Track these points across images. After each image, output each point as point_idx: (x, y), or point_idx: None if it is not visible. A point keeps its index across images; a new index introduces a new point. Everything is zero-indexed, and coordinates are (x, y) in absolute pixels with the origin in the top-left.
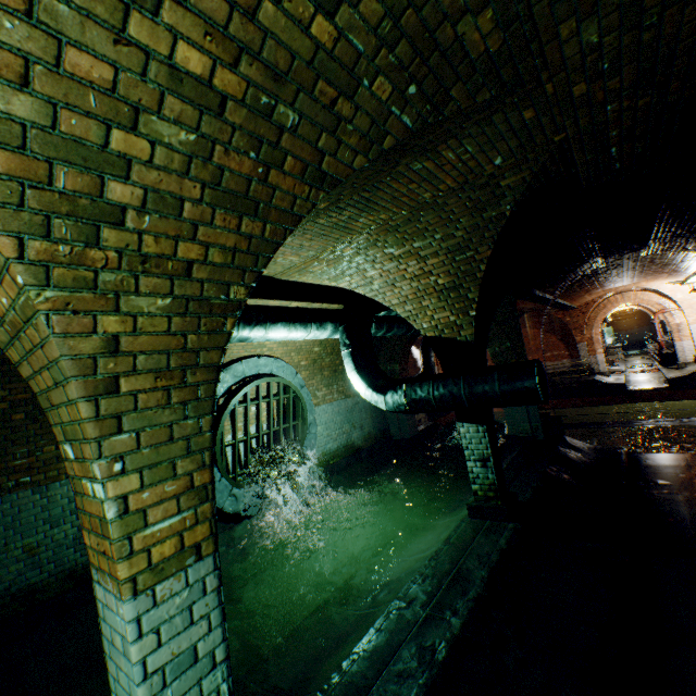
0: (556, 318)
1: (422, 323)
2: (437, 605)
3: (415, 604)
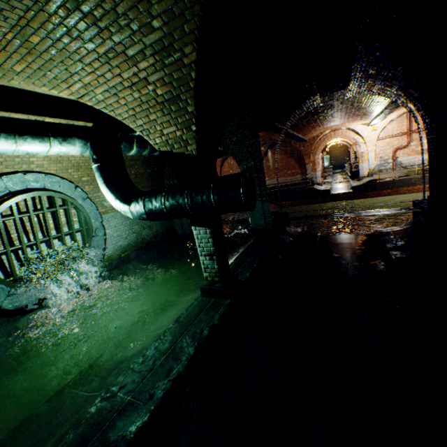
0: (295, 147)
1: (155, 138)
2: (141, 390)
3: (124, 390)
